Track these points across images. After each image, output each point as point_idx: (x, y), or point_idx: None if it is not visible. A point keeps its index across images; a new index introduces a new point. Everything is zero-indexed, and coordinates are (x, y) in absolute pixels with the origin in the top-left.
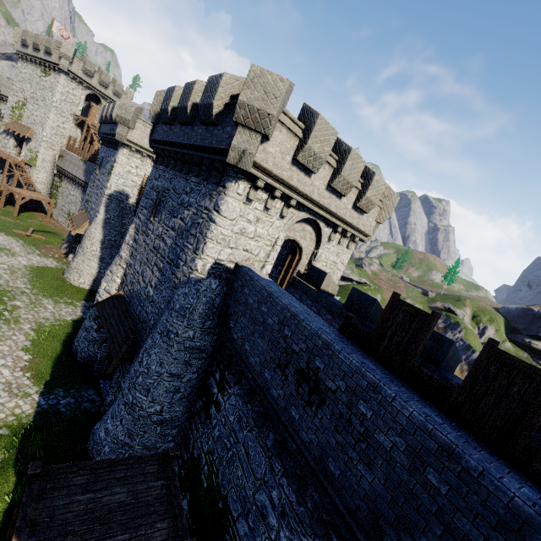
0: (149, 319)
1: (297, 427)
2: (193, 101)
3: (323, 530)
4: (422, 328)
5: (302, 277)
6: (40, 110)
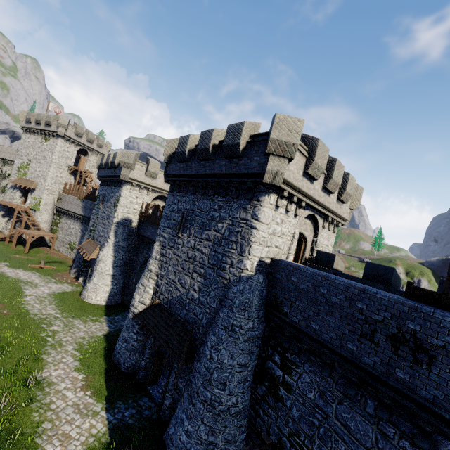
0: (200, 319)
1: (412, 386)
2: (212, 143)
3: None
4: None
5: (308, 262)
6: (42, 166)
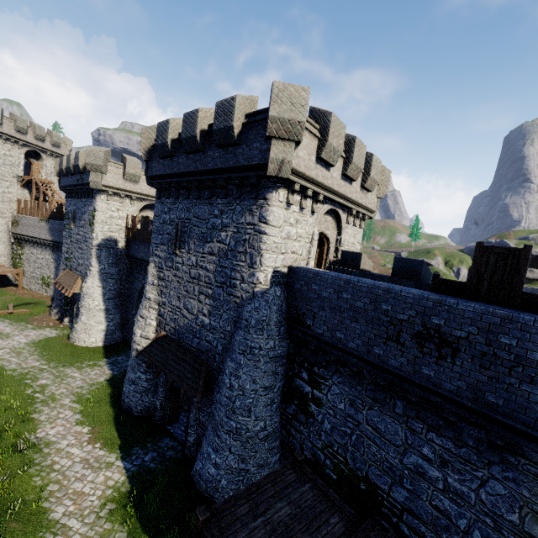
0: (214, 347)
1: (437, 381)
2: (200, 129)
3: (498, 456)
4: (518, 262)
5: (333, 265)
6: None
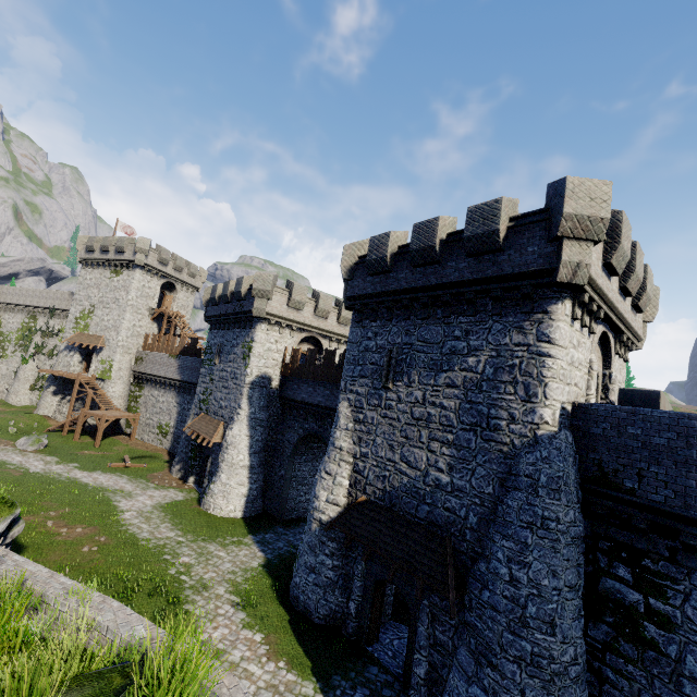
0: (462, 518)
1: None
2: (439, 238)
3: None
4: None
5: None
6: (112, 313)
